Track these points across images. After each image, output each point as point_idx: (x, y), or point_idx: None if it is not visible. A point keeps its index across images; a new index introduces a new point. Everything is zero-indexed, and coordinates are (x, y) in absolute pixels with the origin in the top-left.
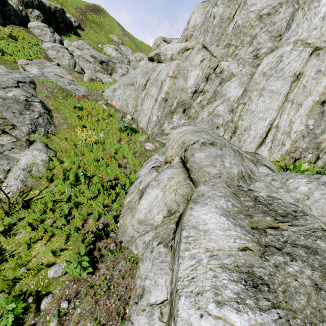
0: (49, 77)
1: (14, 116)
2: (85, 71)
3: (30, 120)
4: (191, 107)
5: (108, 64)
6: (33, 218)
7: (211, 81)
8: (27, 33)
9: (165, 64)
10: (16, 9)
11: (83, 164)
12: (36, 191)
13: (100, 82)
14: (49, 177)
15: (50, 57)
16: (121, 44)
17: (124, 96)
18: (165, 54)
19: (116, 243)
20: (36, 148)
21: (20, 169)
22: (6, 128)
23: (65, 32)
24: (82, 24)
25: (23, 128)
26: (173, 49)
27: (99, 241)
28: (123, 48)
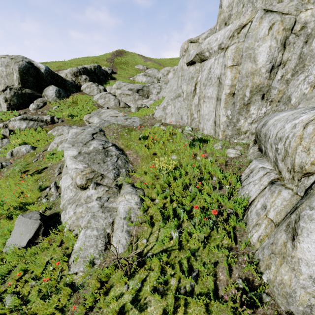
0: (110, 121)
1: (99, 166)
2: (128, 104)
3: (112, 166)
4: (270, 88)
5: (143, 90)
6: (157, 281)
7: (290, 45)
8: (82, 95)
9: (215, 58)
10: (71, 82)
11: (177, 198)
12: (143, 240)
13: (145, 107)
14: (148, 220)
15: (101, 105)
16: (147, 68)
17: (175, 110)
18: (209, 49)
19: (281, 314)
20: (126, 192)
21: (121, 218)
22: (98, 180)
23: (105, 81)
24: (114, 69)
25: (109, 175)
26: (218, 38)
27: (253, 312)
28: (149, 71)
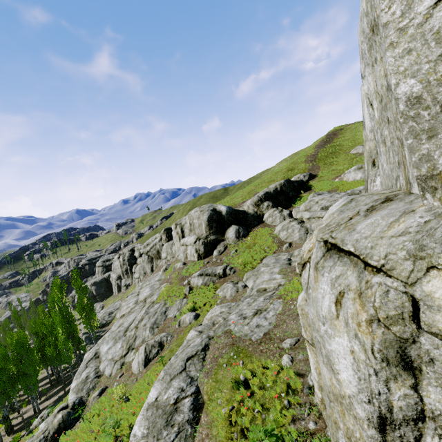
0: (230, 320)
1: None
2: None
3: None
4: None
5: None
6: None
7: (439, 366)
8: (263, 228)
9: None
10: (253, 214)
11: None
12: None
13: None
14: None
15: (283, 239)
16: None
17: None
18: None
19: None
20: None
21: None
22: None
23: (296, 197)
24: (314, 170)
25: None
26: None
27: None
28: None
